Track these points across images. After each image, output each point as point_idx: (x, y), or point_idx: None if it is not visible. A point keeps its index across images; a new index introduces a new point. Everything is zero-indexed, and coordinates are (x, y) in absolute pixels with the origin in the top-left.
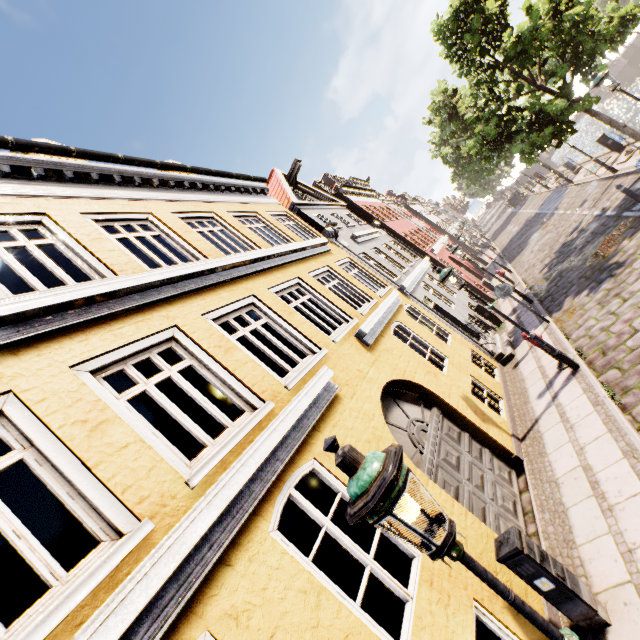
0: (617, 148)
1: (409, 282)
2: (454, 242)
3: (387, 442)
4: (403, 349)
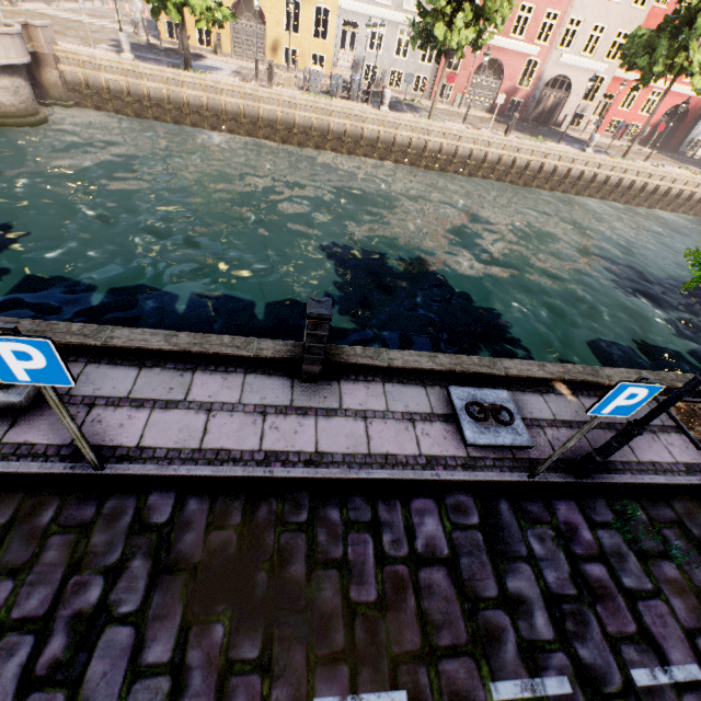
0: (505, 132)
1: (351, 5)
2: (700, 112)
3: (229, 3)
4: (280, 7)
